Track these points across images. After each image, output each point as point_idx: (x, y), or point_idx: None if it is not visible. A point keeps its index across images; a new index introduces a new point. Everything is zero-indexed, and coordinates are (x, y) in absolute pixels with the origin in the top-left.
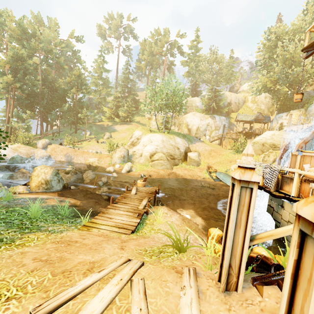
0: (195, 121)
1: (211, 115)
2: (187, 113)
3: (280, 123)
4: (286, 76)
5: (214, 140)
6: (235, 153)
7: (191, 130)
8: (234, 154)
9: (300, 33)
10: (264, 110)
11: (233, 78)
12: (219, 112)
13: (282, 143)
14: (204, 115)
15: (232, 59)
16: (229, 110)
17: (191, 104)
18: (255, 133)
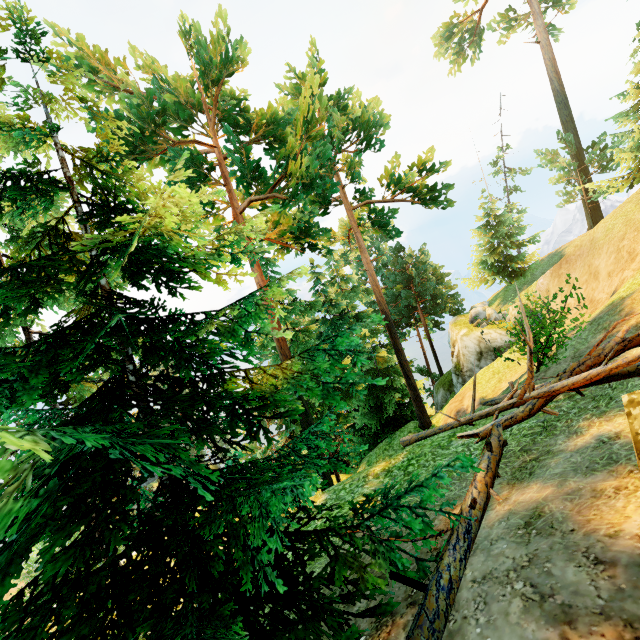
0: None
1: None
2: None
3: None
4: None
5: None
6: None
7: None
8: None
9: None
10: None
11: None
12: None
13: None
14: None
15: None
16: None
17: None
18: None
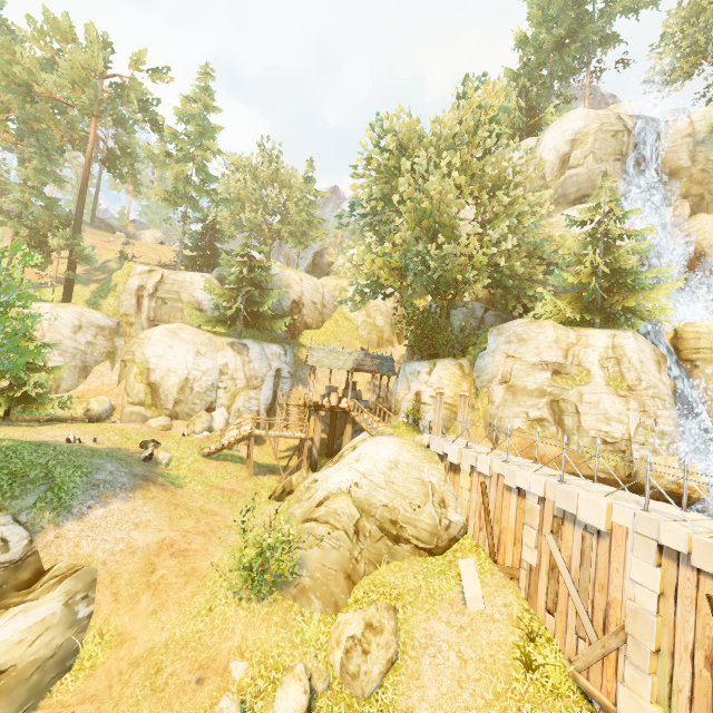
0: (175, 359)
1: (238, 335)
2: (161, 321)
3: (416, 392)
4: (424, 261)
5: (223, 446)
6: (241, 595)
7: (159, 390)
8: (236, 598)
9: (453, 152)
10: (384, 330)
11: (313, 234)
12: (265, 328)
13: (420, 519)
14: (213, 336)
15: (312, 183)
16: (298, 323)
17: (175, 294)
18: (354, 416)
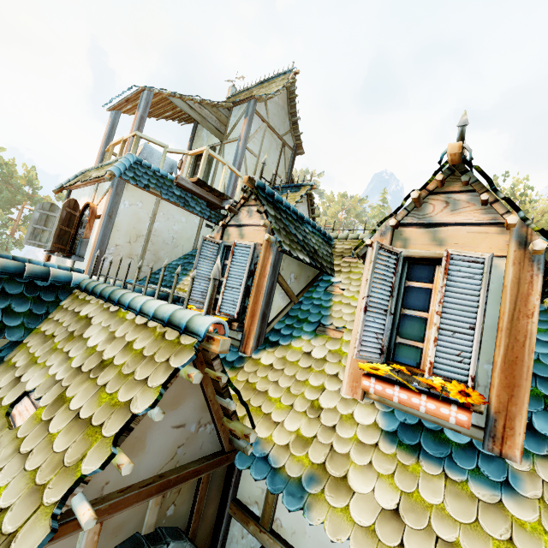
0: None
1: None
2: None
3: None
4: None
5: None
6: None
7: None
8: None
9: None
10: None
11: None
12: None
13: None
14: None
15: None
16: None
17: None
18: None
